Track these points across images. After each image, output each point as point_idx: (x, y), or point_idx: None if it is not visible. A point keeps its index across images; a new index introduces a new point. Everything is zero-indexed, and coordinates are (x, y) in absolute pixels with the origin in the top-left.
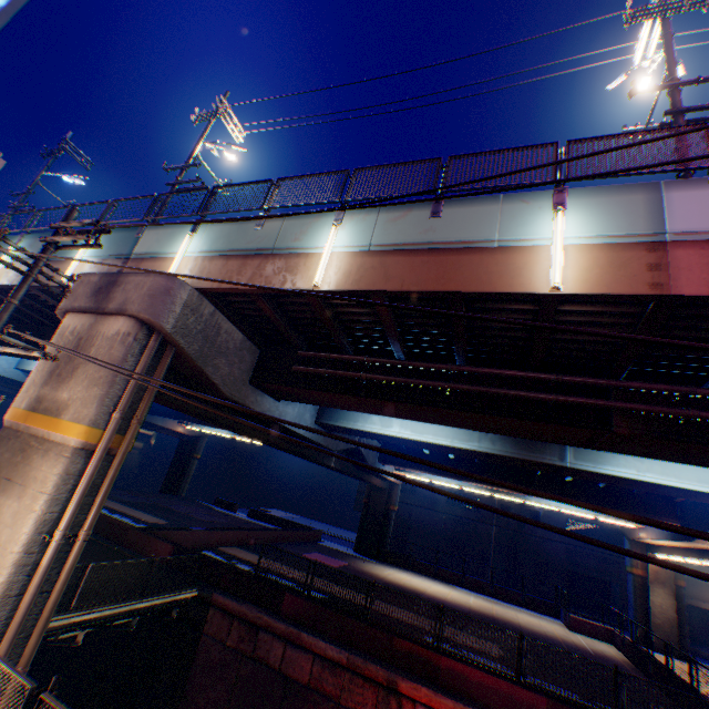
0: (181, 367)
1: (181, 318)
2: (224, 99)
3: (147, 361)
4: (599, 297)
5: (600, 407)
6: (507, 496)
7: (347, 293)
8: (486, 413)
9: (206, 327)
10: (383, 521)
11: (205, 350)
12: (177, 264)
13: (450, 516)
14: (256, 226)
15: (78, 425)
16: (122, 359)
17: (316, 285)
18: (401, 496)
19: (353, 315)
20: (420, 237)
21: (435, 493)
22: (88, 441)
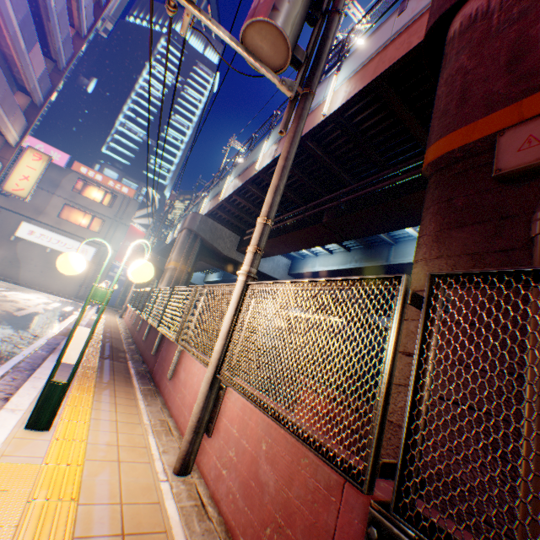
0: (208, 246)
1: (199, 226)
2: (232, 138)
3: (190, 241)
4: (266, 168)
5: (316, 212)
6: None
7: (227, 198)
8: (290, 232)
9: (210, 228)
10: None
11: (211, 237)
12: (203, 209)
13: None
14: (218, 186)
15: (173, 262)
16: (183, 241)
17: (220, 199)
18: None
19: (246, 207)
20: (242, 169)
21: None
22: (175, 266)
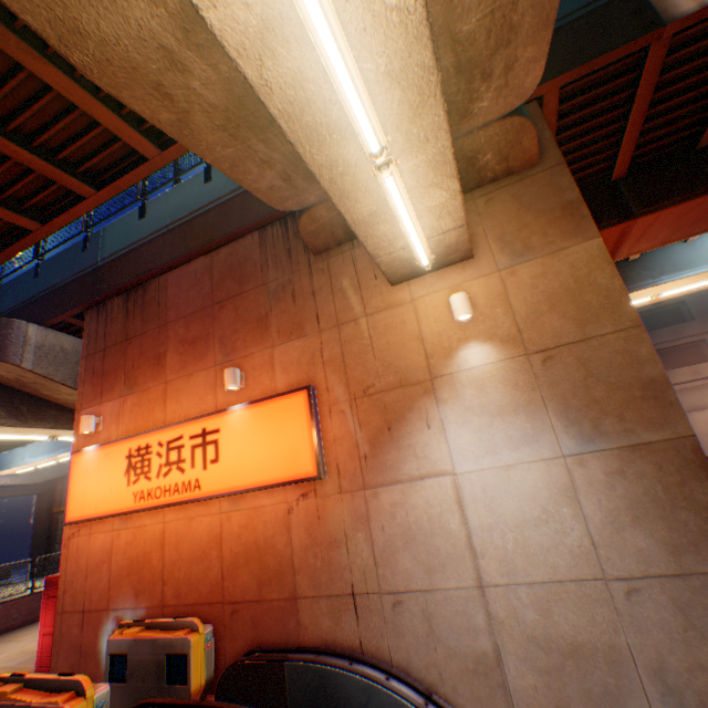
0: None
1: None
2: None
3: None
4: None
5: None
6: None
7: None
8: None
9: None
10: (51, 529)
11: None
12: None
13: None
14: None
15: None
16: None
17: None
18: None
19: None
20: None
21: None
22: None
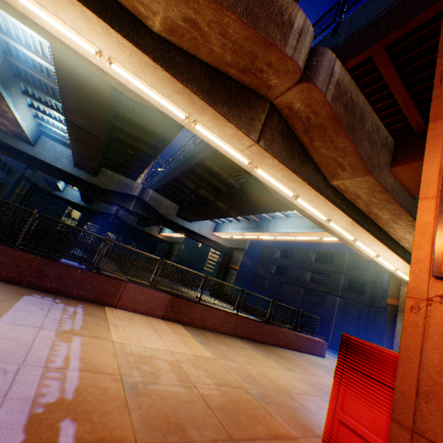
0: None
1: None
2: None
3: None
4: None
5: None
6: (265, 236)
7: None
8: None
9: None
10: (224, 274)
11: None
12: None
13: (305, 290)
14: None
15: None
16: None
17: None
18: (276, 277)
19: None
20: None
21: (298, 273)
22: None
